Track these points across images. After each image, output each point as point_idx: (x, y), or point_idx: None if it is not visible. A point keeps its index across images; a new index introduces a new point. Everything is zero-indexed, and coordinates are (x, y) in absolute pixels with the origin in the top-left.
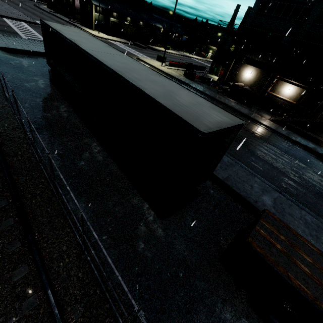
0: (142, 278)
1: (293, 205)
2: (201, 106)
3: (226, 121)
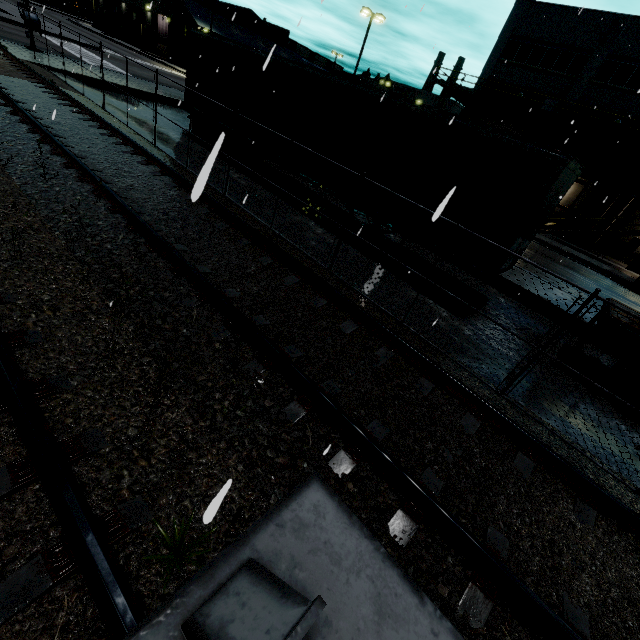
0: (482, 361)
1: None
2: None
3: None
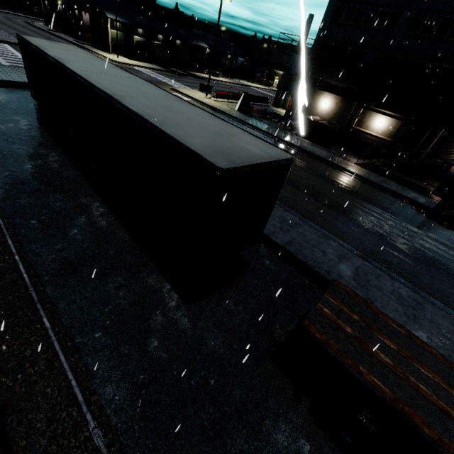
0: (148, 390)
1: (383, 275)
2: (232, 137)
3: (265, 155)
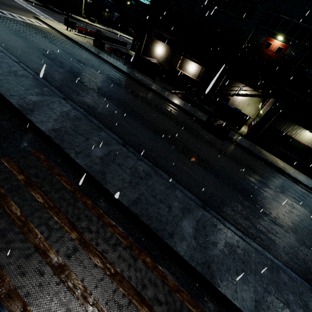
0: None
1: (133, 156)
2: None
3: None
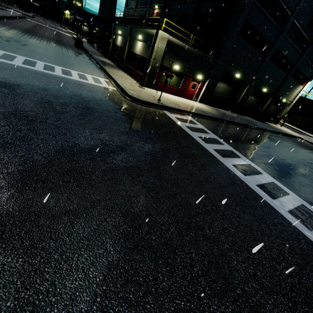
0: None
1: None
2: None
3: None
